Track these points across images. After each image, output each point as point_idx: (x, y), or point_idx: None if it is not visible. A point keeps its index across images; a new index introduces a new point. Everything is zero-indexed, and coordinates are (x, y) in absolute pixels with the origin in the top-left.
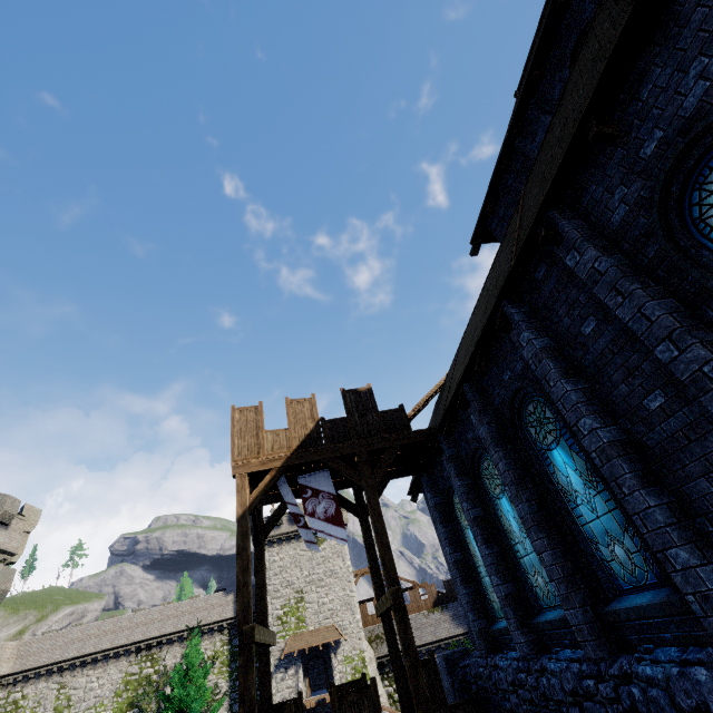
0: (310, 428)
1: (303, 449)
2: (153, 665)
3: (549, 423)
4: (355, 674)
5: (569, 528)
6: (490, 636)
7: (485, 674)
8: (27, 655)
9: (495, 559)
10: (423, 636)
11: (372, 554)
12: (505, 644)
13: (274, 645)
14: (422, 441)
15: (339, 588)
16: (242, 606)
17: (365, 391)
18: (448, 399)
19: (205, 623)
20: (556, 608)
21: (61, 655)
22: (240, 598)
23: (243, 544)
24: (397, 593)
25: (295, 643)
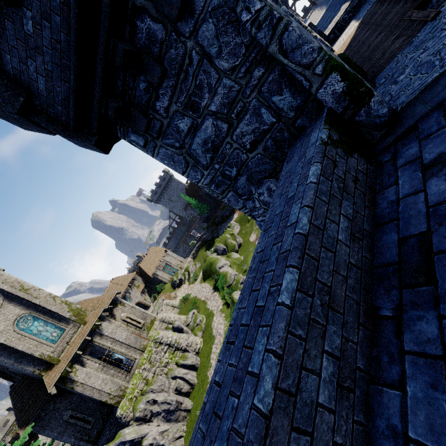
0: None
1: None
2: None
3: None
4: None
5: None
6: None
7: None
8: None
9: None
10: None
11: None
12: None
13: None
14: None
15: None
16: None
17: (15, 434)
18: None
19: None
20: None
21: None
22: None
23: None
24: None
25: None
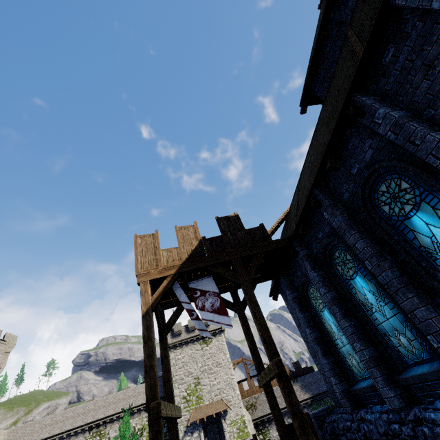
0: (195, 245)
1: (191, 259)
2: (101, 438)
3: (406, 194)
4: (240, 433)
5: (439, 284)
6: (353, 395)
7: (353, 427)
8: (14, 439)
9: (354, 329)
10: (283, 402)
11: (250, 338)
12: (367, 400)
13: (180, 417)
14: (281, 248)
15: (223, 374)
16: (149, 386)
17: (234, 217)
18: (298, 212)
19: (135, 405)
20: (425, 363)
21: (38, 437)
22: (147, 379)
23: (148, 334)
24: (280, 363)
25: (197, 414)
